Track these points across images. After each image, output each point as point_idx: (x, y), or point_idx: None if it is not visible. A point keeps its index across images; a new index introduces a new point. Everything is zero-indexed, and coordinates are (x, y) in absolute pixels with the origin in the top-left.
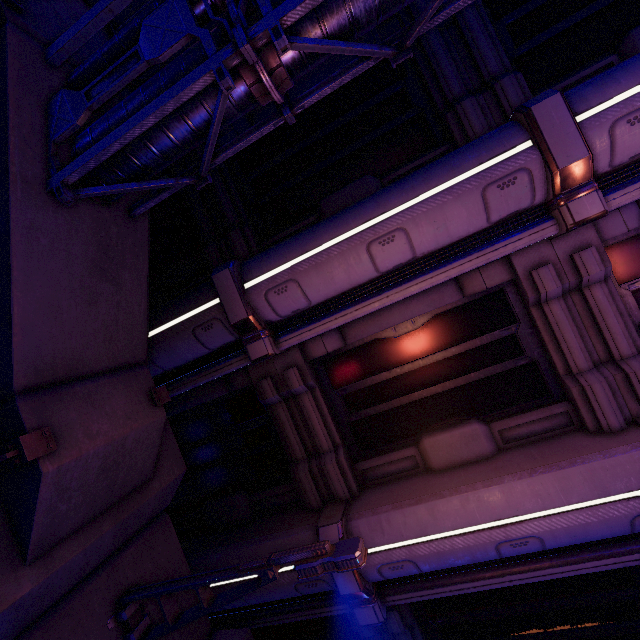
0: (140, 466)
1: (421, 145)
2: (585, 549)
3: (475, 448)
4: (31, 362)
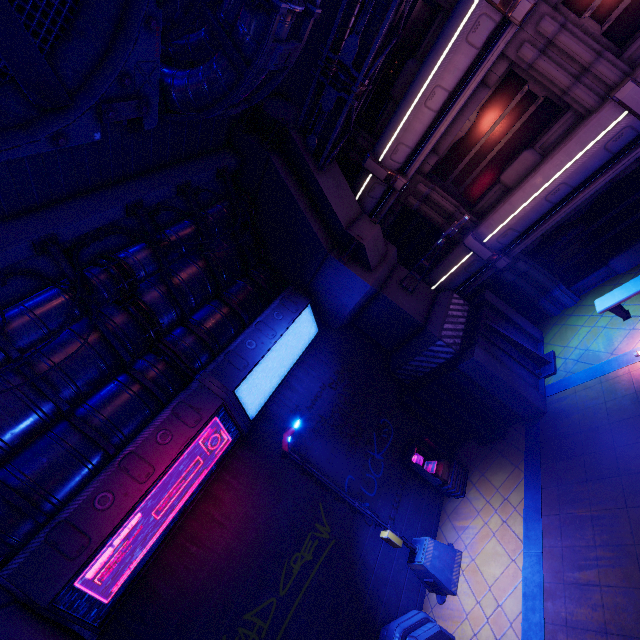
0: (382, 246)
1: (428, 18)
2: (598, 176)
3: (528, 164)
4: (343, 221)
